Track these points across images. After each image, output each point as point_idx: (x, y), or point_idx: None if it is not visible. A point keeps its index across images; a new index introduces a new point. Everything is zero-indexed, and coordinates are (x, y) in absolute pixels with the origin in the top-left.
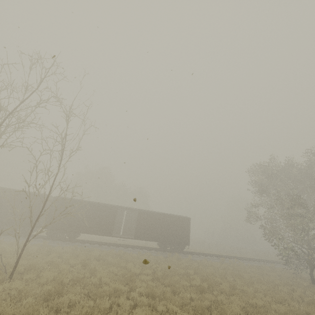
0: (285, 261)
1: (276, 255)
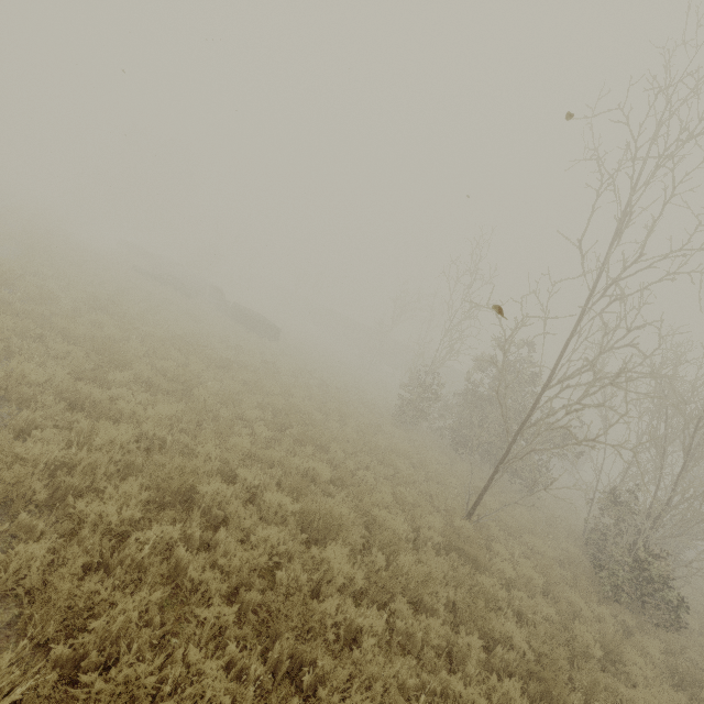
0: None
1: None
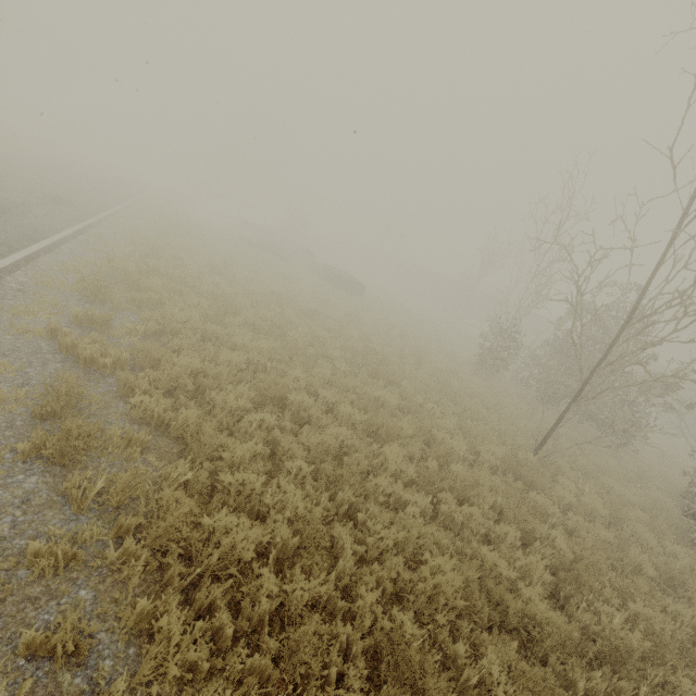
0: None
1: None
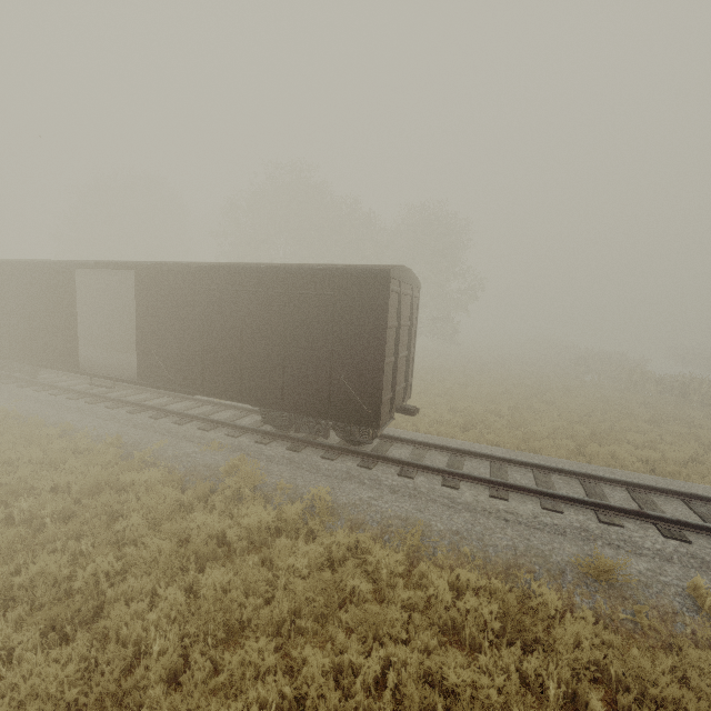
0: None
1: None
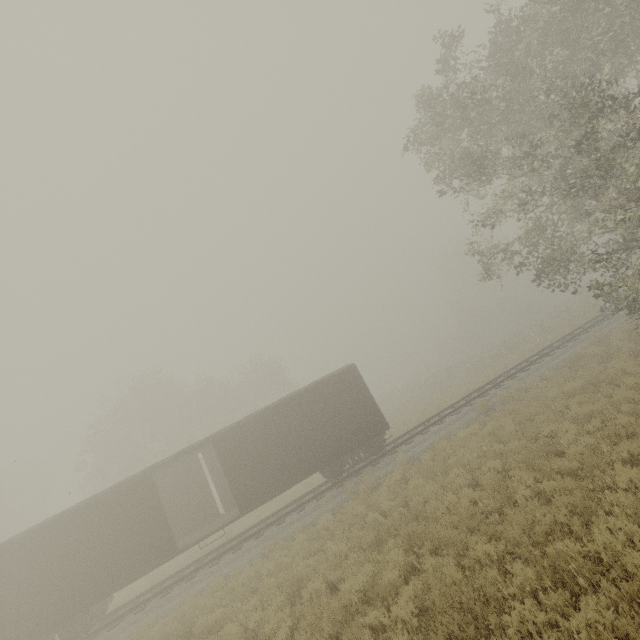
0: (628, 308)
1: (585, 304)
